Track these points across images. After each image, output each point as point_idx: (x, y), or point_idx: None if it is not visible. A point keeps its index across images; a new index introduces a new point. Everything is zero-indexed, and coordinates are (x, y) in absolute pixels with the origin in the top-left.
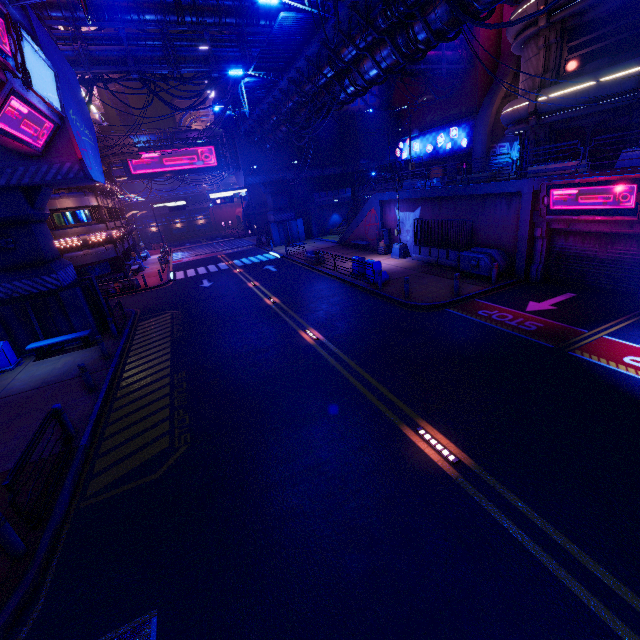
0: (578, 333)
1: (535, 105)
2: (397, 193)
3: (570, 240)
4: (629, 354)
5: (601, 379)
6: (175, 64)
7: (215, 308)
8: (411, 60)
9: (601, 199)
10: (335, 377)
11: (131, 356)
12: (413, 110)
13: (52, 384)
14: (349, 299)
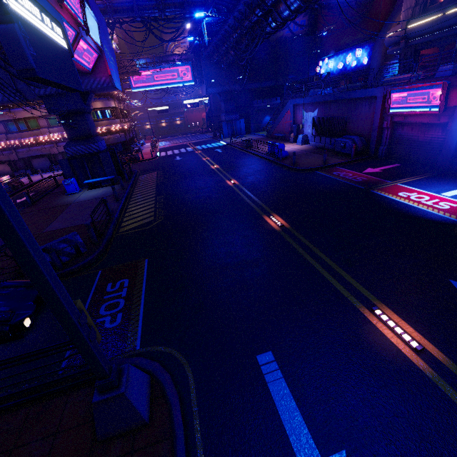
0: (384, 182)
1: (405, 31)
2: (303, 98)
3: (404, 129)
4: (404, 191)
5: (378, 201)
6: (163, 9)
7: (181, 170)
8: (309, 4)
9: (420, 99)
10: (238, 198)
11: (135, 189)
12: (332, 35)
13: (98, 198)
14: (260, 166)
